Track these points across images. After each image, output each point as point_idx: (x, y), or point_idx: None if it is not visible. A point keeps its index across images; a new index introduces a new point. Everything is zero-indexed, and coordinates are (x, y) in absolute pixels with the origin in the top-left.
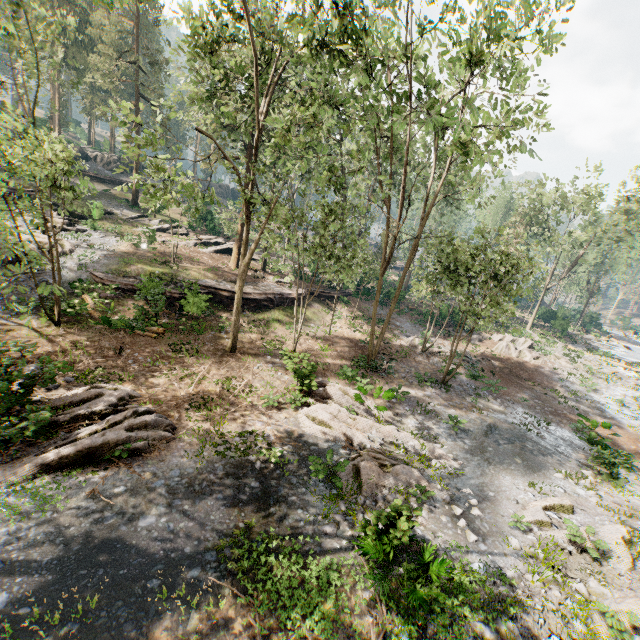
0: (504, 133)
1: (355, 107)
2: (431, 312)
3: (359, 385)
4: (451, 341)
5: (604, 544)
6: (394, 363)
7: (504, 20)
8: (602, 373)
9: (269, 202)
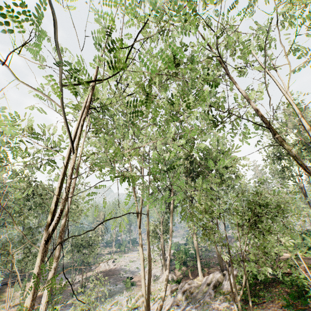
0: (80, 215)
1: (37, 209)
2: (72, 264)
3: (47, 309)
4: (84, 274)
5: (121, 302)
6: (60, 295)
7: (77, 185)
8: (134, 260)
9: (2, 248)
